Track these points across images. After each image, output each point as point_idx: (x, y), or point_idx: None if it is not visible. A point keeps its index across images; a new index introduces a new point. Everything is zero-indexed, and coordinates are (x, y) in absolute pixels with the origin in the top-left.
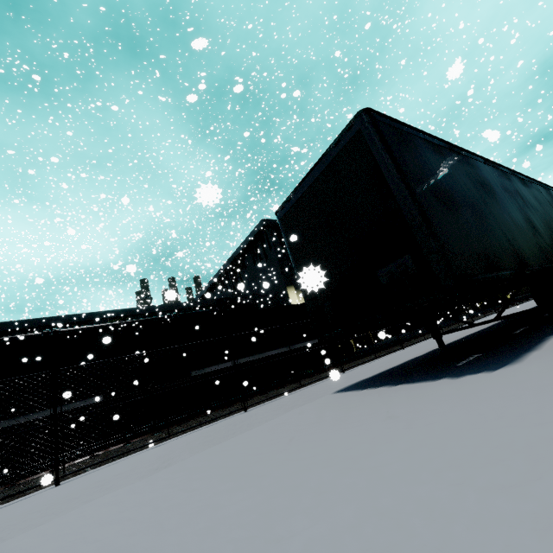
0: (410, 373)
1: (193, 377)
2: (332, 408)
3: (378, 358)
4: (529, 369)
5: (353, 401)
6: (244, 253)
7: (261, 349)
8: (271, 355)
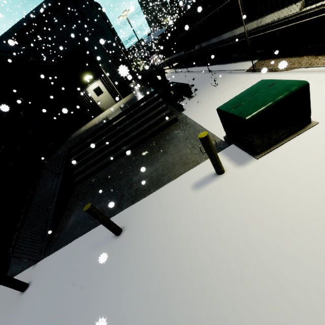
0: None
1: None
2: None
3: None
4: None
5: None
6: (49, 10)
7: None
8: None
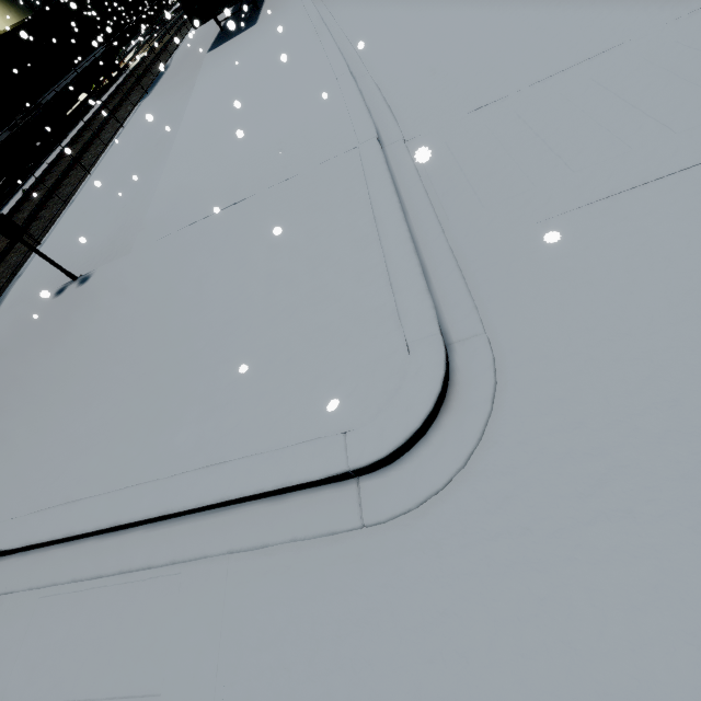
0: (230, 37)
1: (45, 105)
2: (222, 49)
3: (172, 56)
4: (260, 22)
5: (226, 45)
6: None
7: (63, 72)
8: (76, 77)
